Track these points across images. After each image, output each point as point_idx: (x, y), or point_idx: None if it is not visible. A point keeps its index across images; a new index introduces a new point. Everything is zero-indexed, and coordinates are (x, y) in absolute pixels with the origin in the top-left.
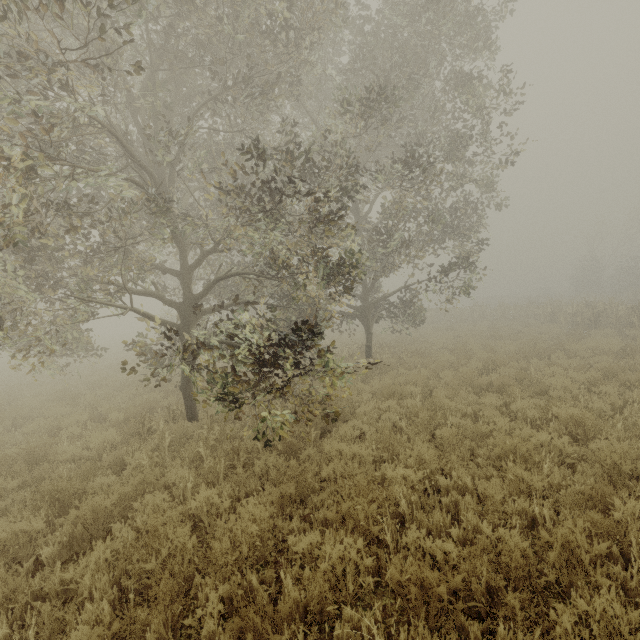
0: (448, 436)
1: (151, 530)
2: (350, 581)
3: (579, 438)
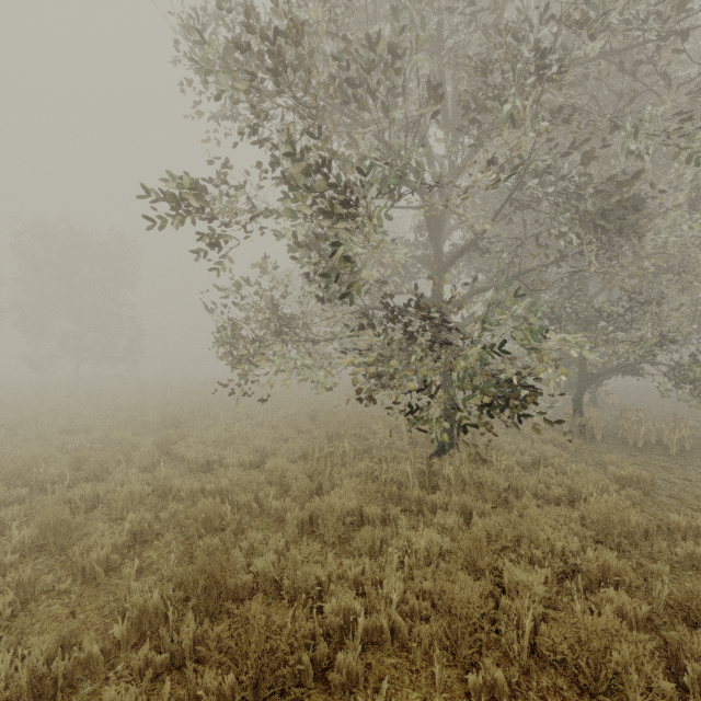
0: None
1: None
2: None
3: None
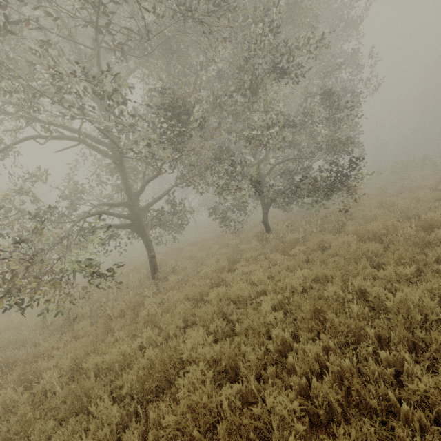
0: (411, 200)
1: (358, 231)
2: (439, 218)
3: None
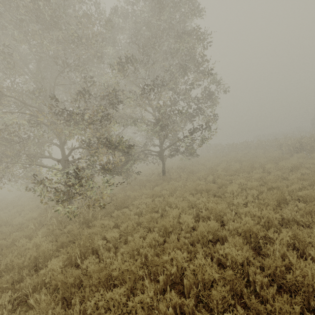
0: (147, 217)
1: (4, 254)
2: (47, 277)
3: (211, 219)
